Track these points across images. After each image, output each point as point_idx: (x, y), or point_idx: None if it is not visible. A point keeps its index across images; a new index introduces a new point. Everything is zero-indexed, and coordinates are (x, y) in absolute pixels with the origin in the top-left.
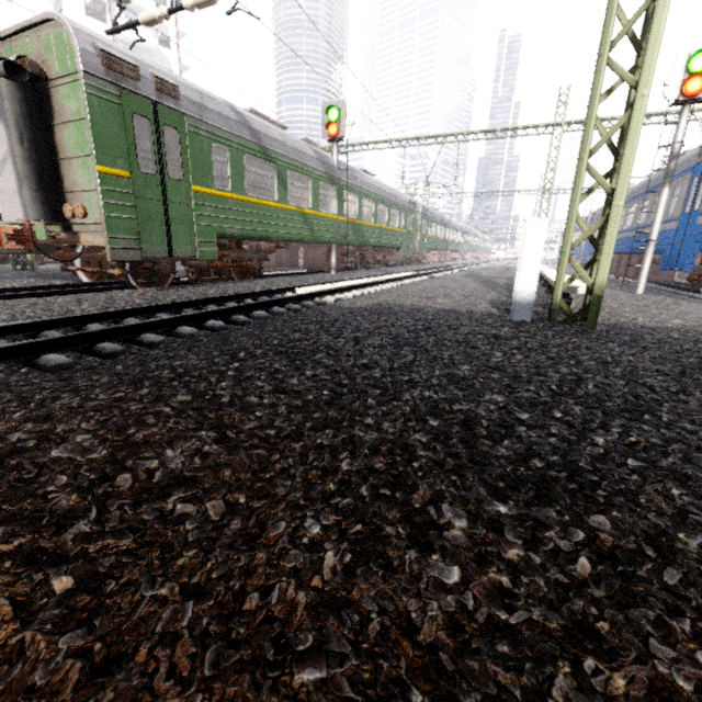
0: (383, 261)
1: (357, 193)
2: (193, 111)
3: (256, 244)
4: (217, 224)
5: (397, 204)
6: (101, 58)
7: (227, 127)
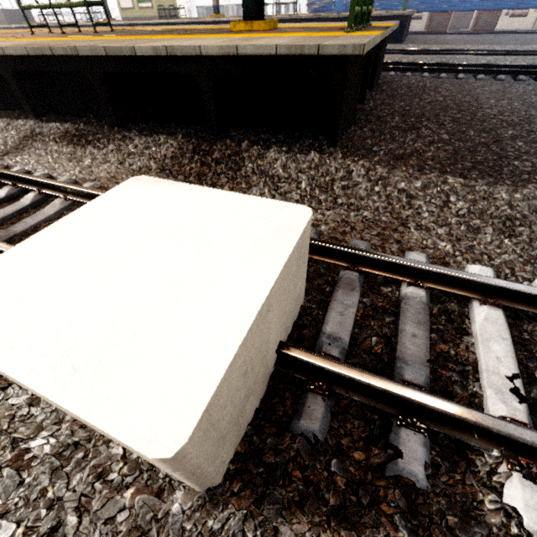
0: None
1: None
2: None
3: None
4: None
5: None
6: None
7: None
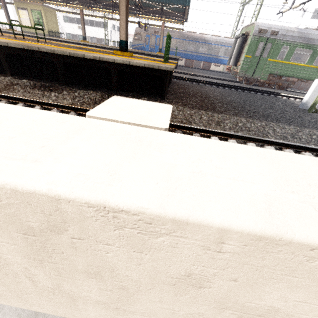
0: None
1: None
2: (280, 37)
3: (287, 78)
4: (271, 70)
5: None
6: (258, 31)
7: (293, 39)
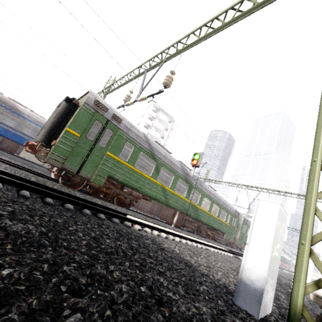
0: (211, 236)
1: (200, 192)
2: (124, 129)
3: (131, 190)
4: (111, 171)
5: (226, 209)
6: (95, 101)
7: (138, 140)
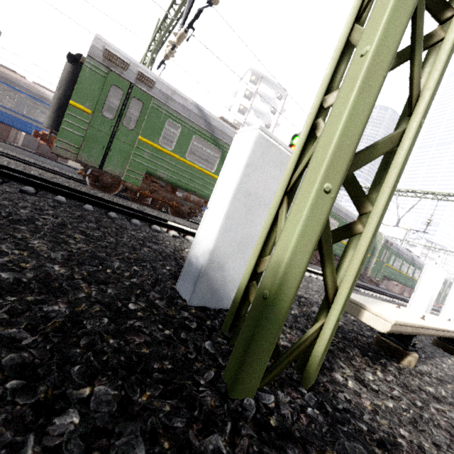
0: None
1: None
2: (161, 97)
3: (187, 194)
4: (150, 165)
5: None
6: (104, 53)
7: (186, 115)
